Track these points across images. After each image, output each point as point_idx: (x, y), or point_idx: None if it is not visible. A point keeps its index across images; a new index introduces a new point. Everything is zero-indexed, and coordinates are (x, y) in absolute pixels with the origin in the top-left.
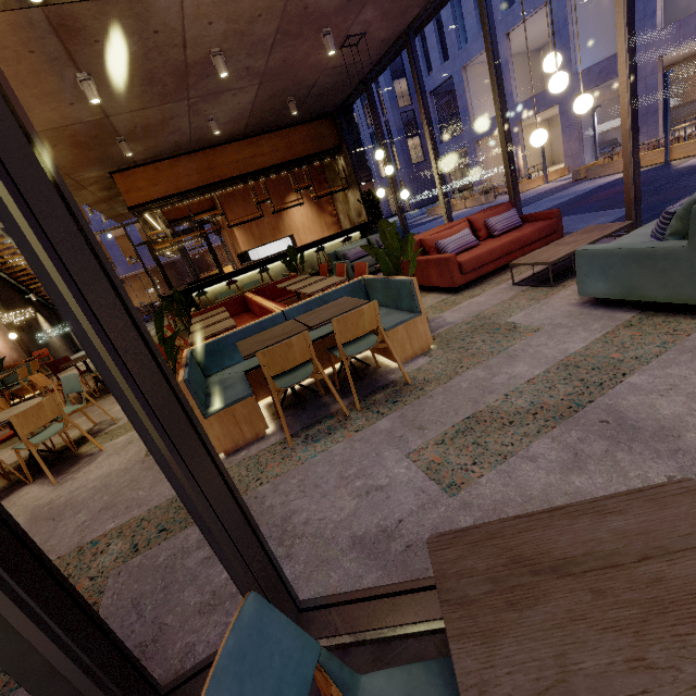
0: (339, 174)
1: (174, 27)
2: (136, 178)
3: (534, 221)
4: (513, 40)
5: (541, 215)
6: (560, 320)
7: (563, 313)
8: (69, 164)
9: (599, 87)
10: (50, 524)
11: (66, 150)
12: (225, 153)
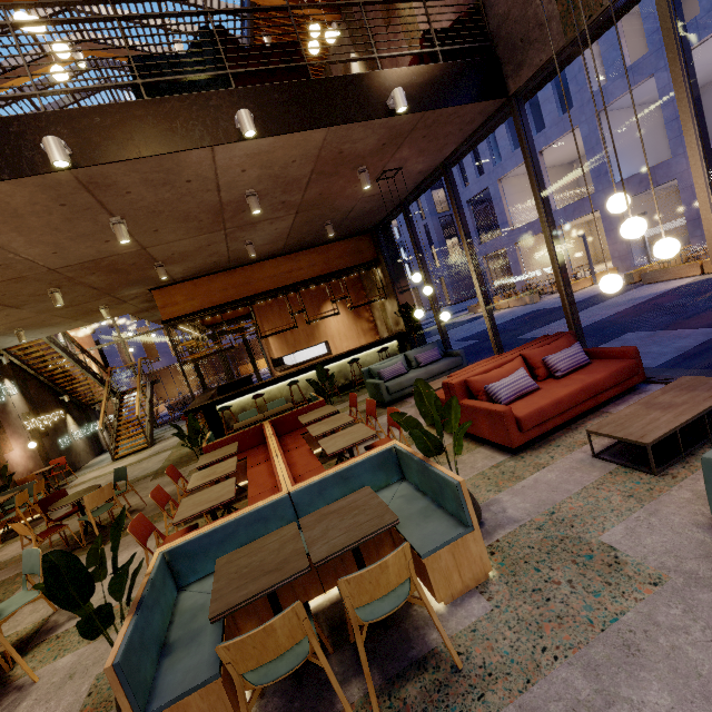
0: (377, 284)
1: (207, 176)
2: (174, 294)
3: (604, 357)
4: (546, 157)
5: (612, 353)
6: (693, 563)
7: (694, 547)
8: (108, 286)
9: (641, 194)
10: None
11: (105, 276)
12: (263, 269)
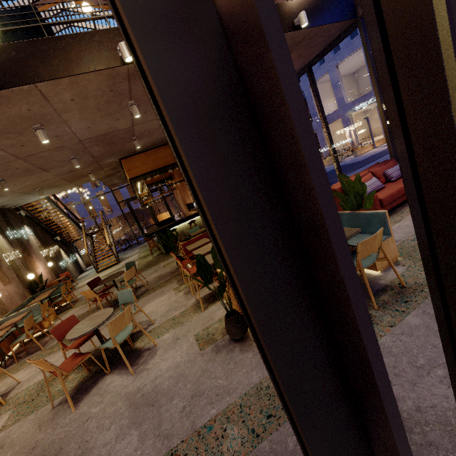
0: None
1: None
2: (134, 161)
3: None
4: (340, 69)
5: None
6: None
7: None
8: (100, 155)
9: None
10: (152, 409)
11: (103, 147)
12: None
